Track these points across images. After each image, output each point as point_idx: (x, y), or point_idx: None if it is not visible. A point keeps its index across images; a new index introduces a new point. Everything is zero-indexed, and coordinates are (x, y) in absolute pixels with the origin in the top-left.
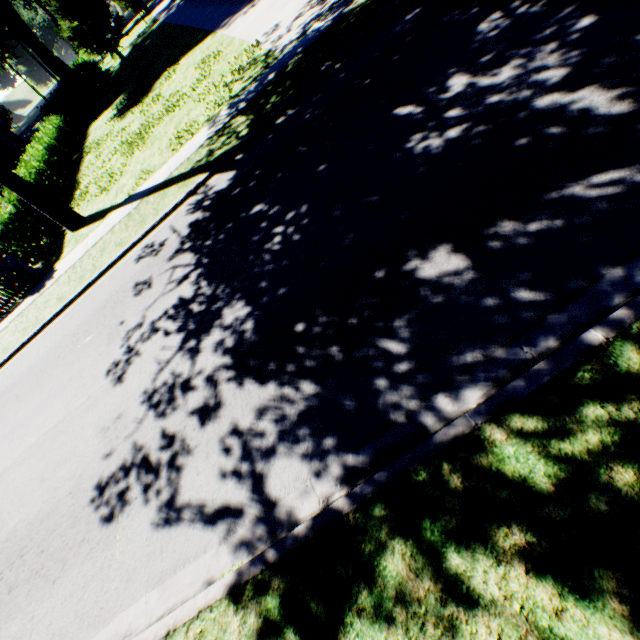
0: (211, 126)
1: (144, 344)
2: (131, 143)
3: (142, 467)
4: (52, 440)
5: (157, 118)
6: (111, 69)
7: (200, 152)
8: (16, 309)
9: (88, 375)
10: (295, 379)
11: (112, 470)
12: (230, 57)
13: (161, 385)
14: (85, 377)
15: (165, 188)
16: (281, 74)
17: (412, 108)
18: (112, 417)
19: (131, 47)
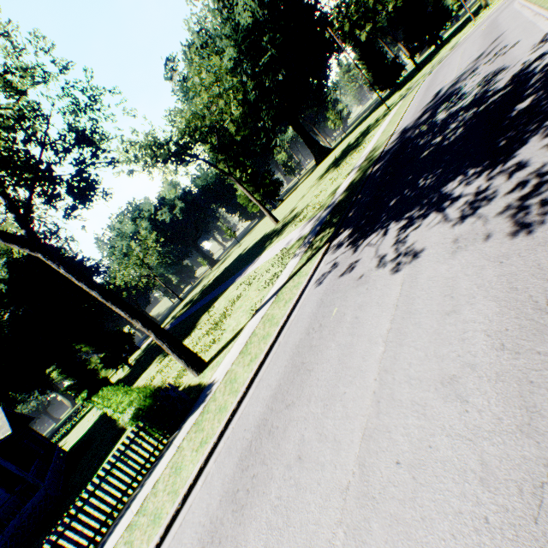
0: (296, 256)
1: (405, 244)
2: (212, 328)
3: (528, 197)
4: (407, 316)
5: (228, 308)
6: (120, 377)
7: (304, 257)
8: (174, 440)
9: (374, 295)
10: (537, 129)
11: (509, 224)
12: (265, 265)
13: (460, 213)
14: (373, 298)
15: (294, 275)
16: (324, 222)
17: (427, 152)
18: (448, 248)
19: (134, 361)
